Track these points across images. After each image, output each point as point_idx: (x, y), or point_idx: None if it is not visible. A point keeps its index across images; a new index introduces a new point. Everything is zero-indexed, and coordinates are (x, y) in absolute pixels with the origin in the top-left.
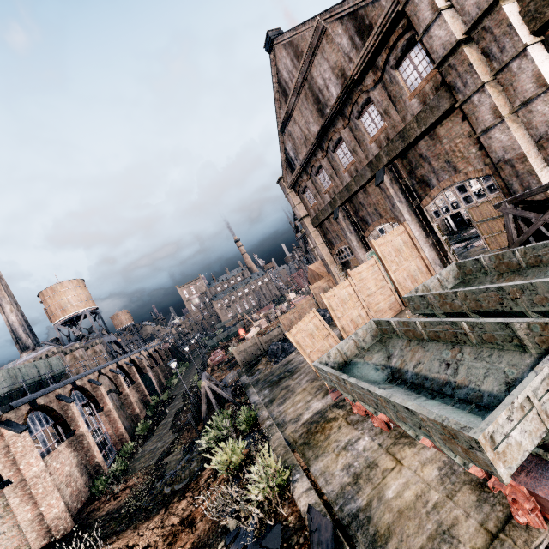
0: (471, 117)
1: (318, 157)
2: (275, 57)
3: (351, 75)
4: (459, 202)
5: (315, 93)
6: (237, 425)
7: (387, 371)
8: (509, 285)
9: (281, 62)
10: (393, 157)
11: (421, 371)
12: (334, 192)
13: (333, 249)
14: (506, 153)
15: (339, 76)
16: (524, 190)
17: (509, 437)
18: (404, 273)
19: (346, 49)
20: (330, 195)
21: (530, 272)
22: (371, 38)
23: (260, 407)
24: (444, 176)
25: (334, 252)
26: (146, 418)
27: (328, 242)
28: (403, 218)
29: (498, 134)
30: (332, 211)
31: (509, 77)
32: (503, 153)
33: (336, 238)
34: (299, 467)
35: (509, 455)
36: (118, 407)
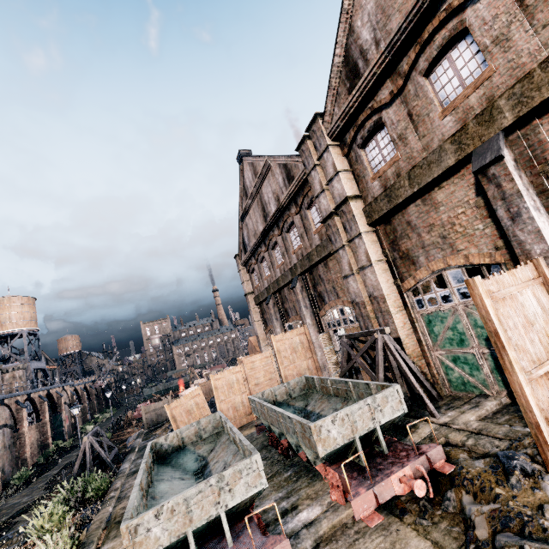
0: (339, 263)
1: (262, 249)
2: (243, 167)
3: (281, 203)
4: (340, 321)
5: (263, 203)
6: (85, 490)
7: (202, 463)
8: (277, 410)
9: (246, 173)
10: (303, 270)
11: (213, 469)
12: (271, 281)
13: (267, 328)
14: (356, 297)
15: (276, 199)
16: (366, 329)
17: (150, 531)
18: (294, 370)
19: (281, 184)
20: (268, 282)
21: (333, 400)
22: (292, 185)
23: (120, 476)
24: (332, 297)
25: (268, 332)
26: (35, 465)
27: (264, 321)
28: (305, 321)
29: (352, 282)
30: (267, 296)
31: (355, 247)
32: (355, 297)
33: (269, 319)
34: (94, 544)
35: (145, 545)
36: (7, 446)
